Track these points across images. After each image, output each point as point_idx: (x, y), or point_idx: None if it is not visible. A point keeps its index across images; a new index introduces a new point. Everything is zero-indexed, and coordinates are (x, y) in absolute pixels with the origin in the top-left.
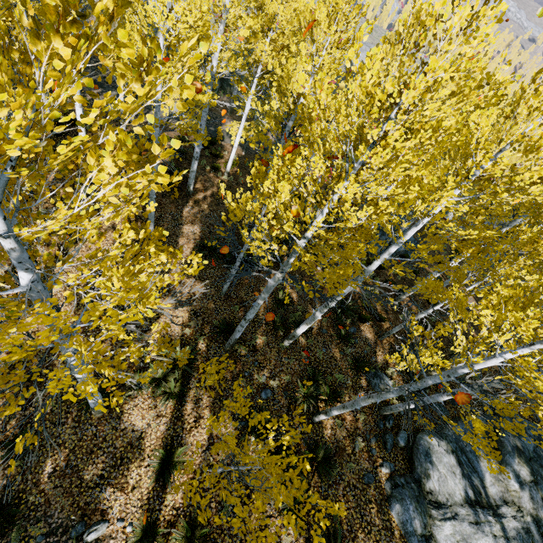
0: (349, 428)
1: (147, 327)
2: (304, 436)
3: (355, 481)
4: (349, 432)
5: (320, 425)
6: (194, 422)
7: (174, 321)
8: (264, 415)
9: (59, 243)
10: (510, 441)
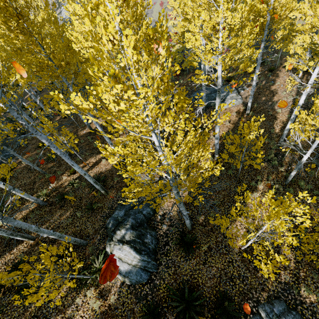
0: None
1: None
2: None
3: None
4: None
5: None
6: None
7: None
8: None
9: None
10: None
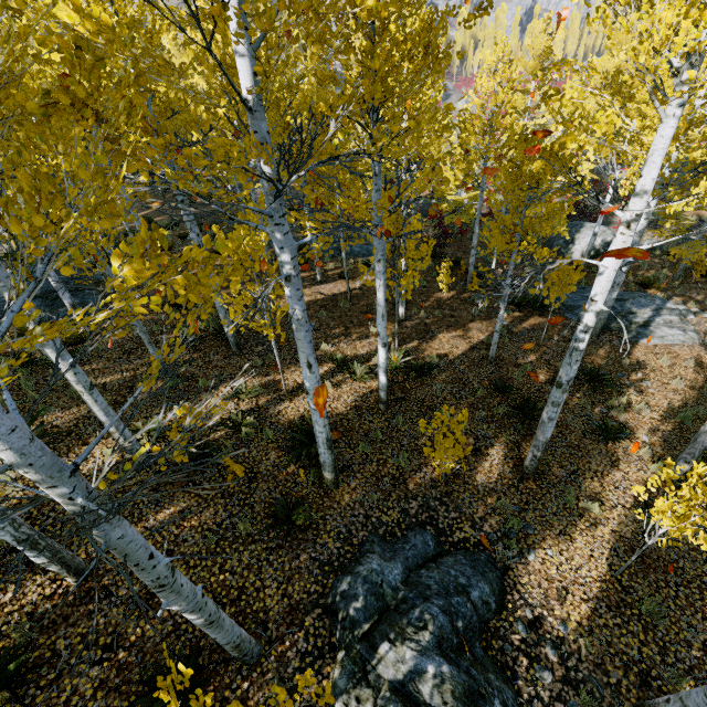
0: None
1: None
2: None
3: None
4: None
5: None
6: None
7: None
8: None
9: None
10: None
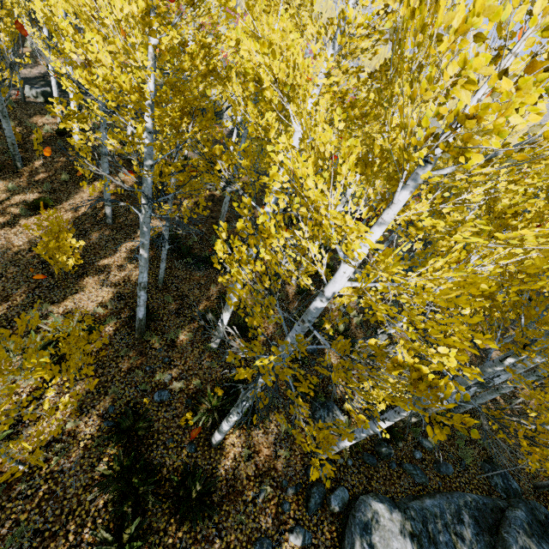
0: (260, 465)
1: (58, 299)
2: (189, 460)
3: (239, 545)
4: (258, 470)
5: (219, 451)
6: (50, 410)
7: (92, 299)
8: (42, 356)
9: (14, 214)
10: (519, 542)
